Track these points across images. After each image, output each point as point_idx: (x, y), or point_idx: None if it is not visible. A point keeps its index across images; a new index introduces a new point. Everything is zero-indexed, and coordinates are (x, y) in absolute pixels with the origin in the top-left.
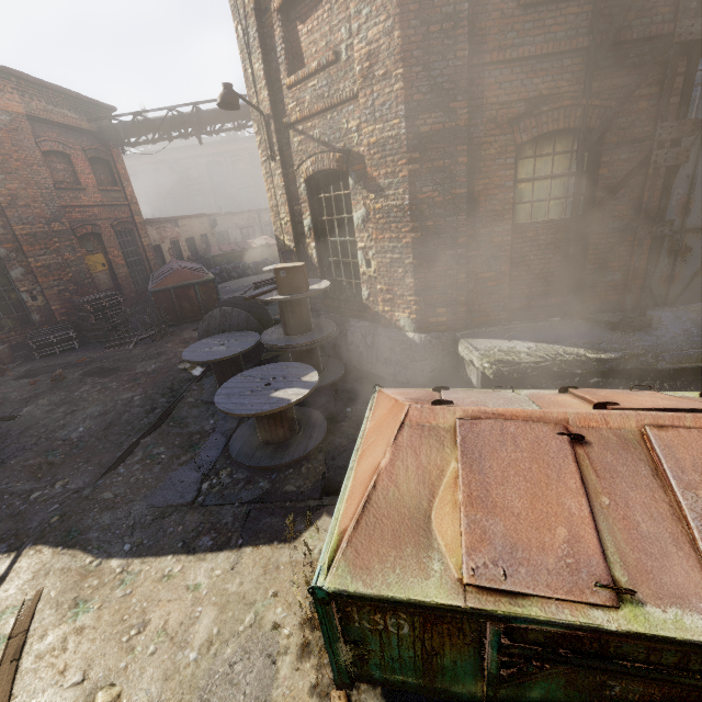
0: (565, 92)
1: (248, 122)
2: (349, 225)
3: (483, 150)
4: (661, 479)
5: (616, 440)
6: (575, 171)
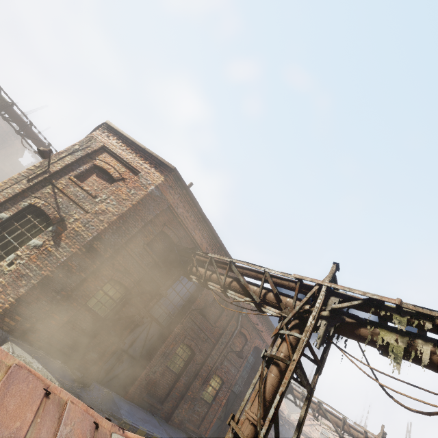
0: (134, 276)
1: (27, 137)
2: (25, 239)
3: (103, 269)
4: (60, 420)
5: (58, 401)
6: (118, 302)
